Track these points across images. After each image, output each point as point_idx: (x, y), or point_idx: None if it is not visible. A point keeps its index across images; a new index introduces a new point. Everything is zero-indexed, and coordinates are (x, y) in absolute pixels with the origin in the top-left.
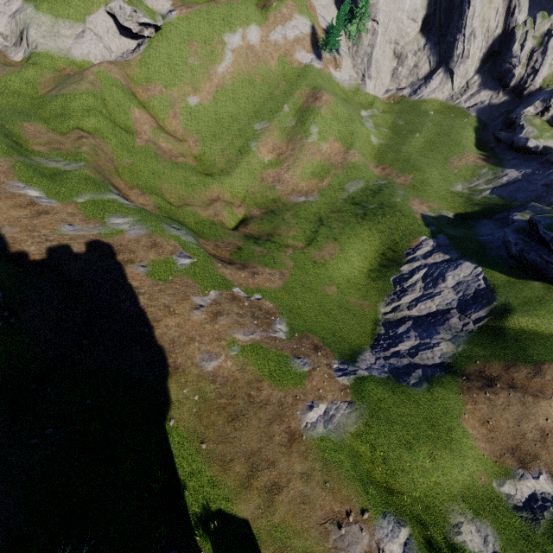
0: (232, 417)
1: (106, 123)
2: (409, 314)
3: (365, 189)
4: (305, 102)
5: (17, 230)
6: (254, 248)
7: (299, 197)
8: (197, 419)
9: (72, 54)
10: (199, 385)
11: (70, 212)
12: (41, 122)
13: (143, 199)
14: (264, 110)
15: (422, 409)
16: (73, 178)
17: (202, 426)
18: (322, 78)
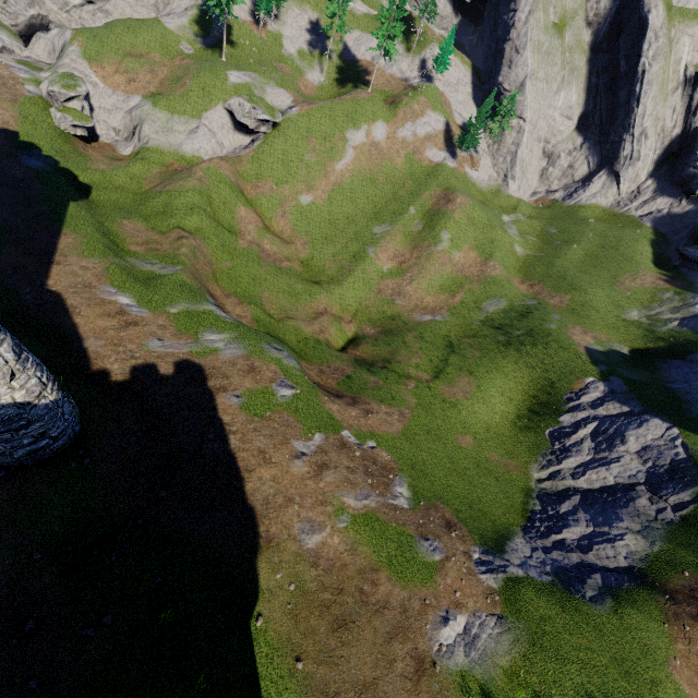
0: (339, 623)
1: (209, 223)
2: (575, 486)
3: (509, 310)
4: (435, 204)
5: (102, 343)
6: (367, 377)
7: (424, 315)
8: (292, 621)
9: (182, 150)
10: (296, 569)
11: (161, 324)
12: (142, 219)
13: (240, 309)
14: (386, 211)
15: (607, 641)
16: (168, 284)
17: (298, 633)
18: (456, 178)
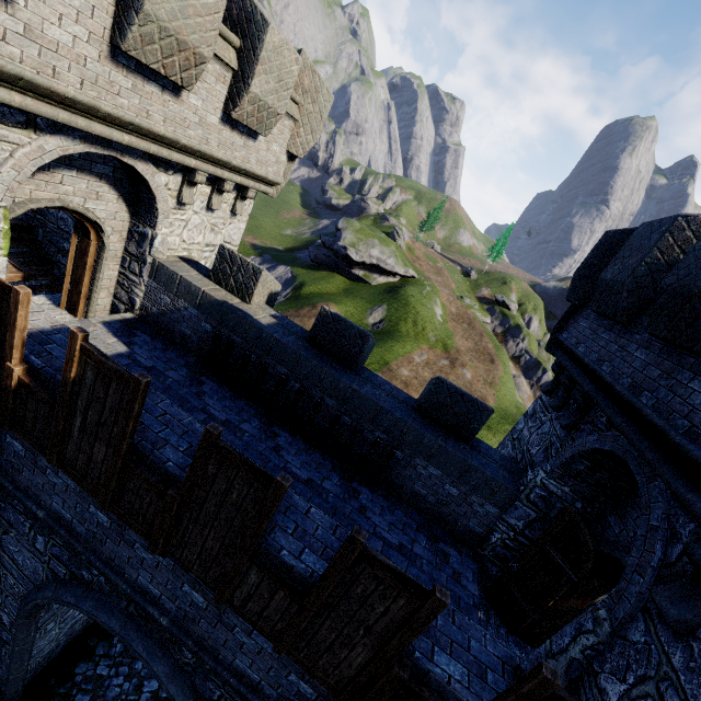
0: None
1: None
2: None
3: None
4: None
5: None
6: None
7: None
8: None
9: None
10: None
11: None
12: None
13: None
14: None
15: None
16: None
17: None
18: None
